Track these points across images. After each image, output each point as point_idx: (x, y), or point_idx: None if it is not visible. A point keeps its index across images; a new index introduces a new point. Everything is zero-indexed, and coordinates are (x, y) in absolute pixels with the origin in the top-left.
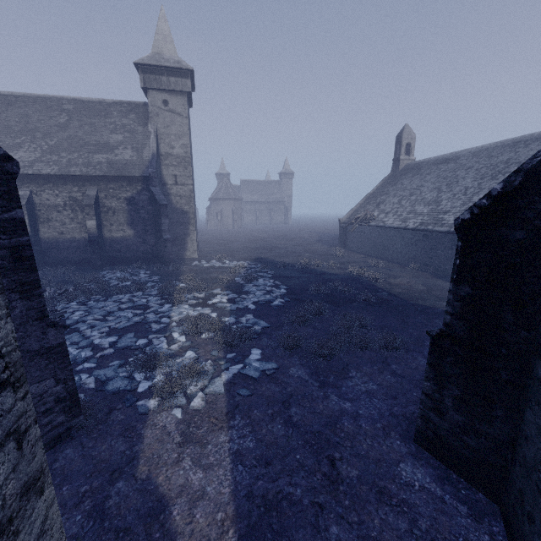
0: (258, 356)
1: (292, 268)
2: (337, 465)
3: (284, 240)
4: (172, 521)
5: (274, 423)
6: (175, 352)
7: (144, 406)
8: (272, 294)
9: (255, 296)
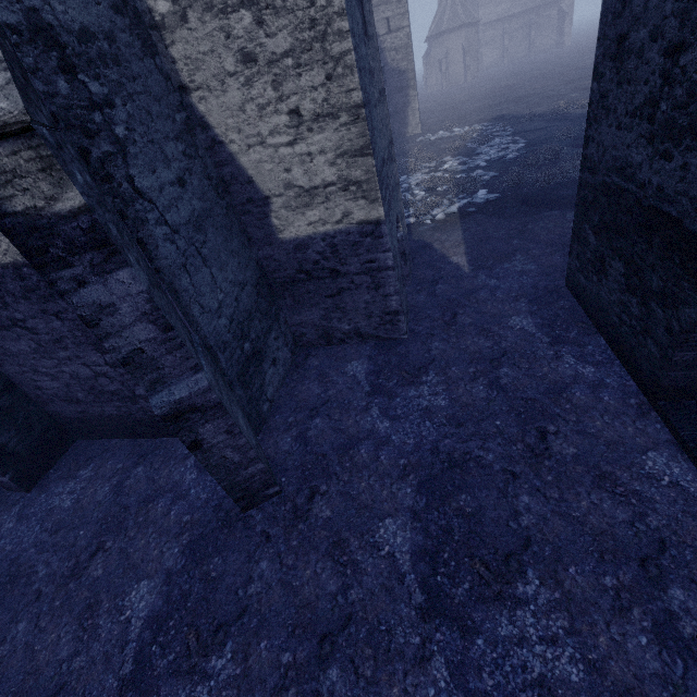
0: (484, 193)
1: (541, 119)
2: (528, 227)
3: (544, 81)
4: (433, 247)
5: (491, 219)
6: (418, 201)
7: (407, 222)
8: (507, 151)
9: (488, 155)
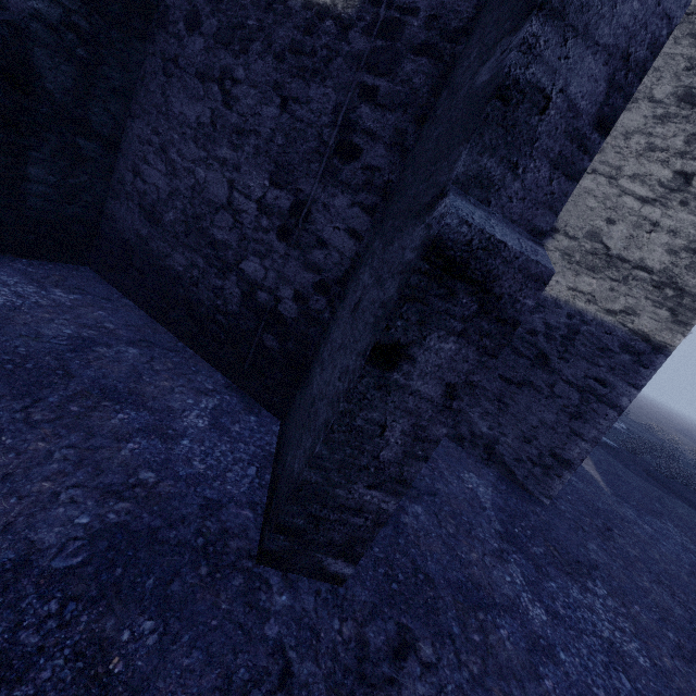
0: None
1: (633, 422)
2: (665, 500)
3: None
4: None
5: (614, 460)
6: None
7: None
8: None
9: None
